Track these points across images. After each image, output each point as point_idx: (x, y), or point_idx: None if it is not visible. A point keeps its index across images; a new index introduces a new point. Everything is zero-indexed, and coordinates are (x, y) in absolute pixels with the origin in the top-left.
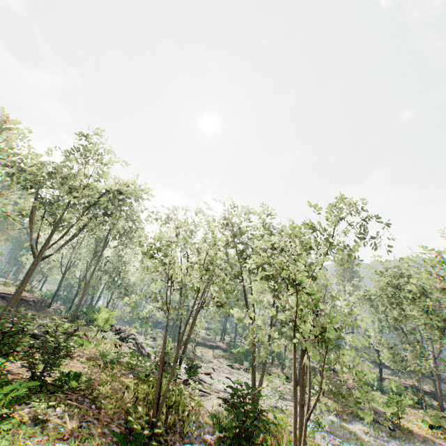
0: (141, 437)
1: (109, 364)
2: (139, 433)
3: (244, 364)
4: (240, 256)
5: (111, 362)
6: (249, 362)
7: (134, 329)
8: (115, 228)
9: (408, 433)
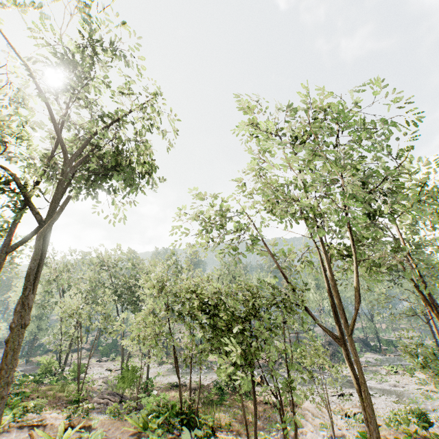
0: (77, 399)
1: (20, 386)
2: (76, 398)
3: (111, 356)
4: (115, 293)
5: (21, 384)
6: (114, 353)
7: (52, 357)
8: (0, 283)
9: (205, 362)
